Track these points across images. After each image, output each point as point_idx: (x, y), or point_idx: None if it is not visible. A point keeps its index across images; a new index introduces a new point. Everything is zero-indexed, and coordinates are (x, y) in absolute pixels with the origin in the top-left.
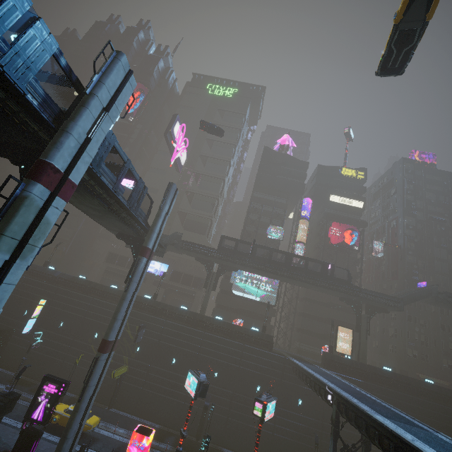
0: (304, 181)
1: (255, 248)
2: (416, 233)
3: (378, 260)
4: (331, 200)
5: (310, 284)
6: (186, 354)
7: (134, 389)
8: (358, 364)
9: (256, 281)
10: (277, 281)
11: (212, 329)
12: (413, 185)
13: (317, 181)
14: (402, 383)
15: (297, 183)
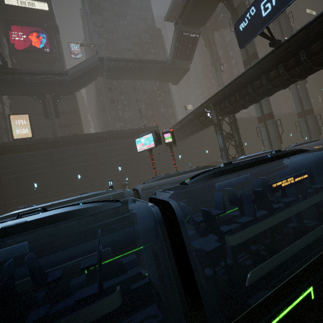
0: None
1: None
2: (104, 29)
3: None
4: (8, 3)
5: None
6: None
7: None
8: (37, 140)
9: None
10: None
11: None
12: None
13: None
14: (80, 139)
15: None
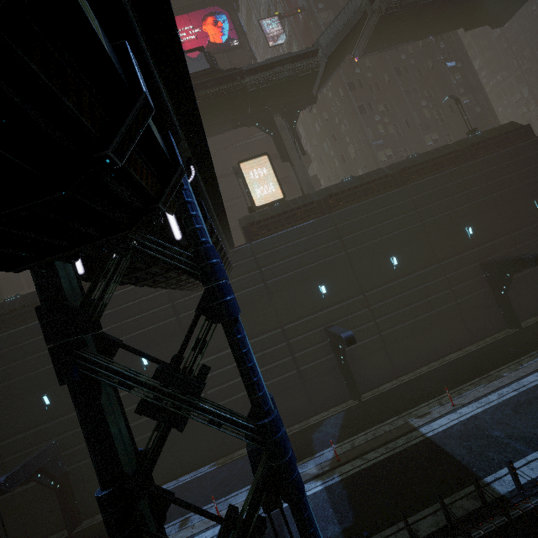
0: None
1: None
2: None
3: None
4: None
5: None
6: None
7: None
8: (298, 200)
9: None
10: None
11: None
12: None
13: None
14: (375, 182)
15: None
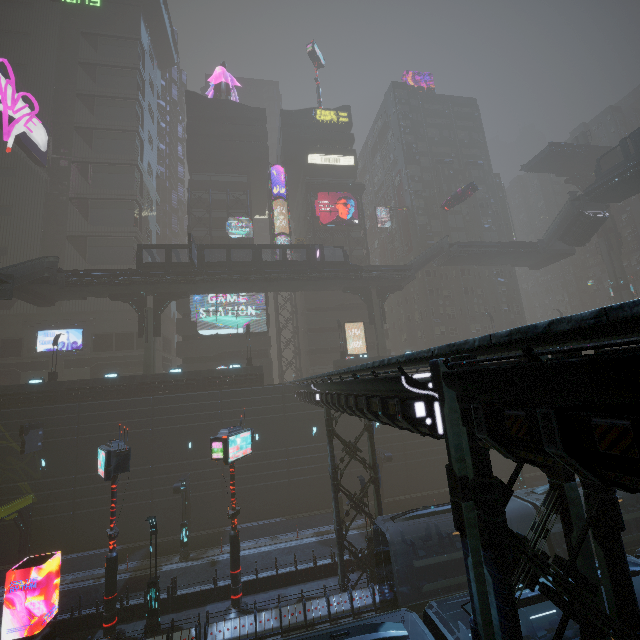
0: (266, 141)
1: (201, 251)
2: (423, 185)
3: (391, 237)
4: (311, 162)
5: (297, 282)
6: (131, 437)
7: (58, 520)
8: (376, 359)
9: (230, 307)
10: (261, 298)
11: (165, 389)
12: (410, 120)
13: (285, 138)
14: None
15: (256, 145)
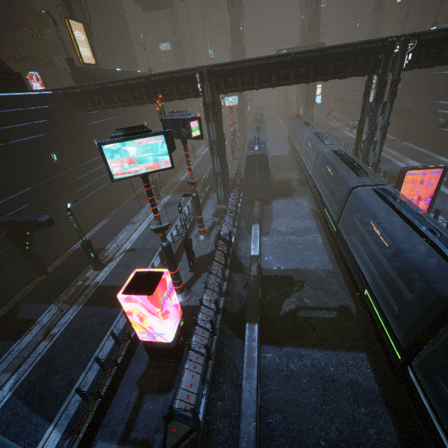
0: None
1: None
2: None
3: None
4: None
5: None
6: None
7: None
8: (108, 71)
9: None
10: None
11: None
12: None
13: None
14: None
15: None
